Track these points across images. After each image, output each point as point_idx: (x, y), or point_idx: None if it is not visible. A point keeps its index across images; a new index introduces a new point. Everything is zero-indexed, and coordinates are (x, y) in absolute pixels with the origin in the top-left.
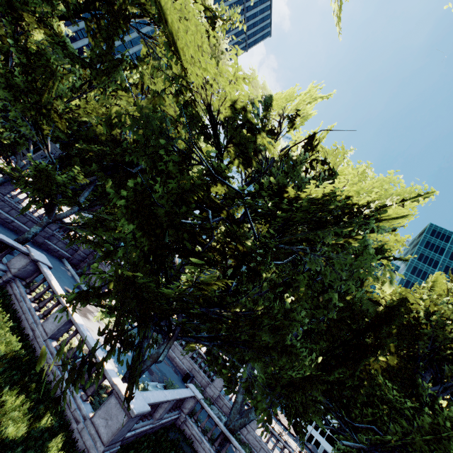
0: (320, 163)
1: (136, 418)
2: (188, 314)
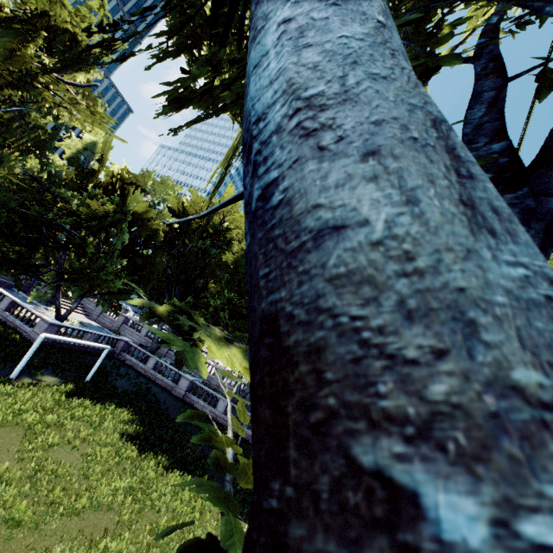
0: (130, 184)
1: (56, 328)
2: (34, 266)
